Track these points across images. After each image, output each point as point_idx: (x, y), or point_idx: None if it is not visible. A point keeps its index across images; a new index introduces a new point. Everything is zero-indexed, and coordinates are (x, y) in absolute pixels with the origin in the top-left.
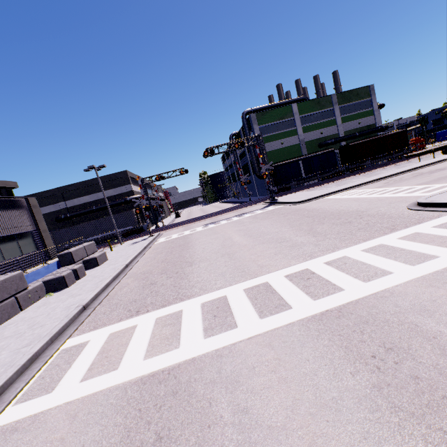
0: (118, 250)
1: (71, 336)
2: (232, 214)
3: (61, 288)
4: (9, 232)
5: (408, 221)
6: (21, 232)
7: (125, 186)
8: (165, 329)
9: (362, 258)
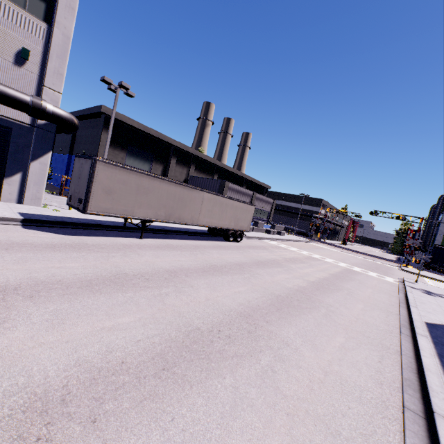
0: (290, 236)
1: (271, 240)
2: (367, 257)
3: (268, 233)
4: (264, 209)
5: (381, 274)
6: (266, 211)
7: (316, 207)
8: (288, 247)
9: (342, 264)
